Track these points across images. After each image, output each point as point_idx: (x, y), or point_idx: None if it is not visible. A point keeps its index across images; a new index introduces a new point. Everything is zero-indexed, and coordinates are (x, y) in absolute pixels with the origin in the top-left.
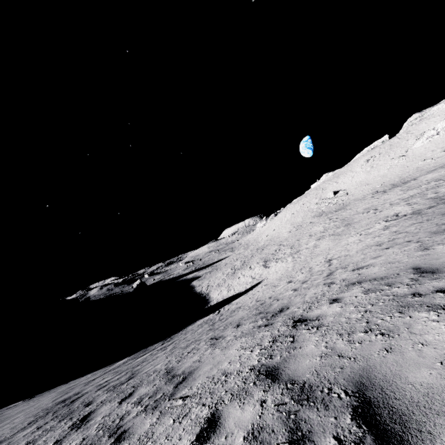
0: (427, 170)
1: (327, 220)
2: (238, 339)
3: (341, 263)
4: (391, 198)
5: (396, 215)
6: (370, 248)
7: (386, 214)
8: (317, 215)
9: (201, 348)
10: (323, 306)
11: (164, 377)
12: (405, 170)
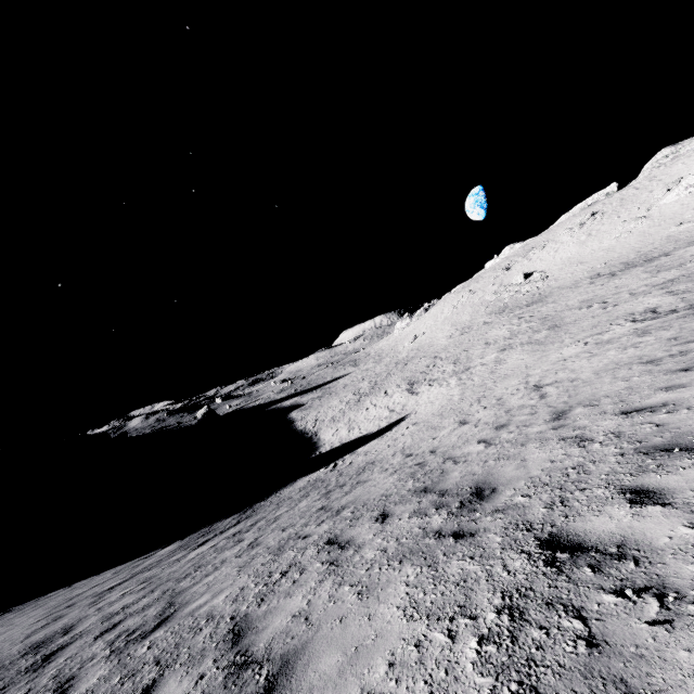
0: (687, 239)
1: (515, 320)
2: (396, 567)
3: (570, 394)
4: (629, 284)
5: (652, 311)
6: (631, 368)
7: (629, 310)
8: (496, 312)
9: (309, 569)
10: (614, 509)
11: (225, 653)
12: (647, 240)
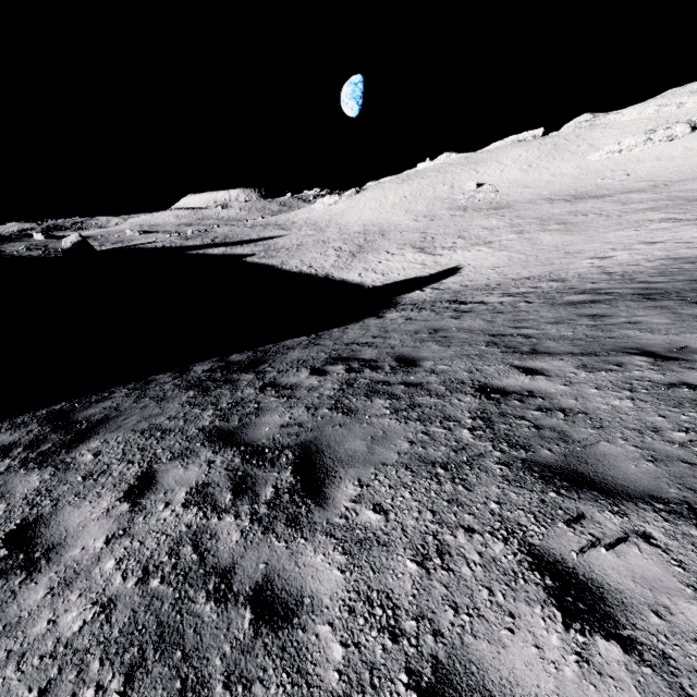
0: (617, 190)
1: (498, 216)
2: None
3: None
4: (605, 207)
5: (673, 219)
6: None
7: (643, 218)
8: (456, 209)
9: None
10: None
11: None
12: (579, 183)
